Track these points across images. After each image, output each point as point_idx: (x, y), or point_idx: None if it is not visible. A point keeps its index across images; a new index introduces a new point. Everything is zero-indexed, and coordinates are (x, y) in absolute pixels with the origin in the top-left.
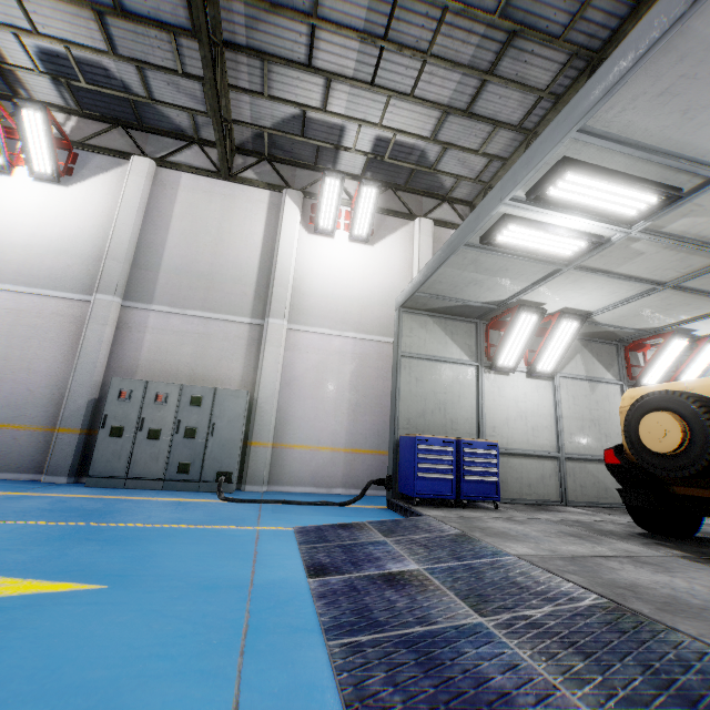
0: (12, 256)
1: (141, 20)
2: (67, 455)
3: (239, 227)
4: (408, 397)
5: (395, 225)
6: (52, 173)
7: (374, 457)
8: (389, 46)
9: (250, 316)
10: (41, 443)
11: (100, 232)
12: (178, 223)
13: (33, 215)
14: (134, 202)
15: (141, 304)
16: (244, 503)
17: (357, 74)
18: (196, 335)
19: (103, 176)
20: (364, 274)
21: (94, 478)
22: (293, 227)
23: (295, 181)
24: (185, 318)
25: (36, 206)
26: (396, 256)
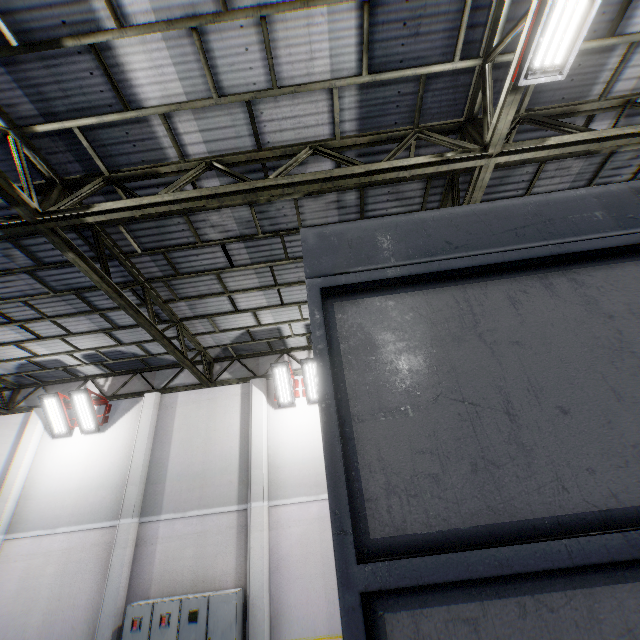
0: (68, 501)
1: (130, 327)
2: None
3: (221, 423)
4: None
5: None
6: (94, 427)
7: None
8: (281, 286)
9: (237, 503)
10: None
11: (125, 461)
12: (177, 435)
13: (83, 462)
14: (146, 430)
15: (153, 517)
16: None
17: (271, 303)
18: (196, 535)
19: (127, 415)
20: None
21: None
22: (260, 411)
23: (259, 368)
24: (186, 521)
25: (84, 455)
26: None
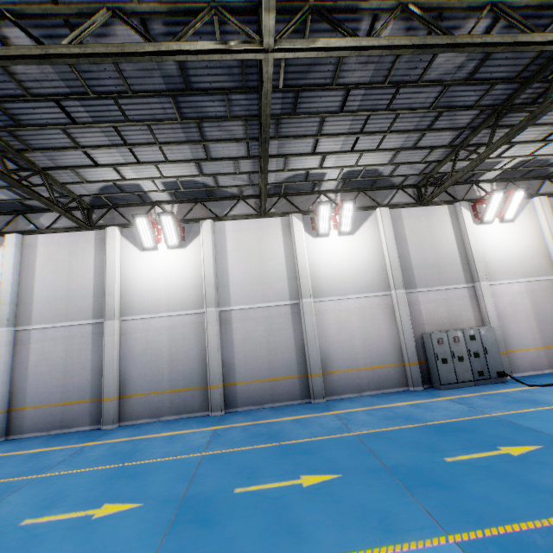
0: (347, 280)
1: (422, 148)
2: (417, 376)
3: (440, 232)
4: None
5: (521, 205)
6: (349, 230)
7: None
8: None
9: (465, 283)
10: (399, 372)
11: (377, 255)
12: (410, 239)
13: (346, 255)
14: (391, 234)
15: (412, 290)
16: (546, 386)
17: (533, 139)
18: (444, 300)
19: (366, 223)
20: (515, 241)
21: (444, 385)
22: (471, 225)
23: (456, 194)
24: (435, 292)
25: (344, 250)
26: (529, 225)
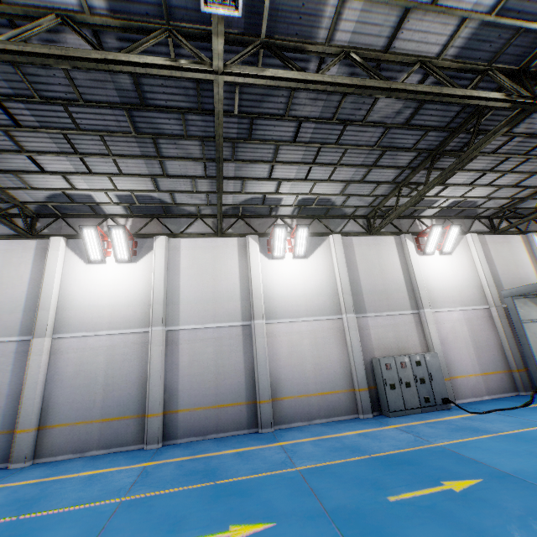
0: (300, 302)
1: (369, 183)
2: (367, 402)
3: (387, 261)
4: (532, 344)
5: (457, 240)
6: (304, 254)
7: (495, 375)
8: (490, 172)
9: (411, 309)
10: (349, 398)
11: (330, 279)
12: (360, 266)
13: (300, 278)
14: (342, 260)
15: (362, 314)
16: (486, 413)
17: (463, 182)
18: (391, 325)
19: (320, 249)
20: (453, 272)
21: (392, 412)
22: (415, 255)
23: (401, 227)
24: (383, 317)
25: (298, 273)
26: (464, 258)
